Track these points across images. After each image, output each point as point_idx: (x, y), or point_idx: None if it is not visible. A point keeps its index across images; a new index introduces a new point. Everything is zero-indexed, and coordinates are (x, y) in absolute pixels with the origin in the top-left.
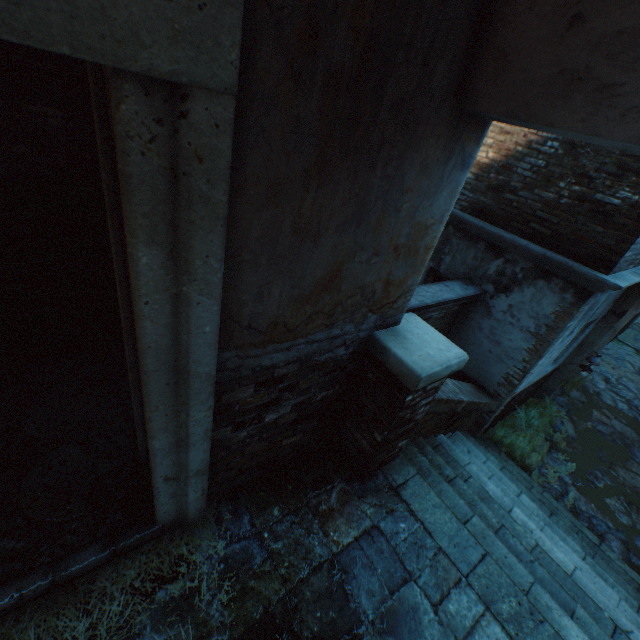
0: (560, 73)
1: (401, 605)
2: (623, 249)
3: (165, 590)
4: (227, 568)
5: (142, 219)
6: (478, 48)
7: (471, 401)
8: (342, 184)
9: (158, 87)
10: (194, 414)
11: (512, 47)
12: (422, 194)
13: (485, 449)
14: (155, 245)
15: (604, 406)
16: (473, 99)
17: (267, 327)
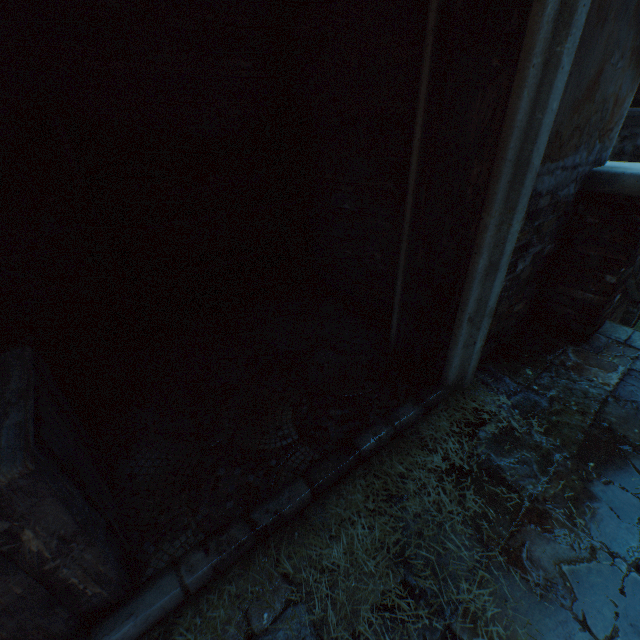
0: None
1: None
2: None
3: (482, 431)
4: (522, 412)
5: None
6: None
7: None
8: None
9: None
10: (513, 225)
11: None
12: None
13: None
14: None
15: None
16: None
17: (551, 137)
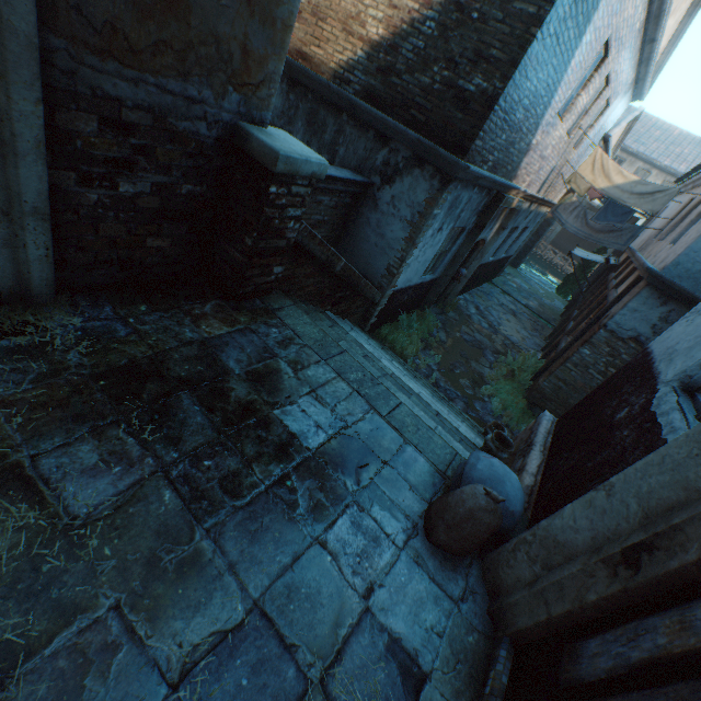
0: None
1: (266, 369)
2: (474, 135)
3: (8, 341)
4: (86, 335)
5: None
6: None
7: (350, 266)
8: None
9: None
10: (17, 100)
11: None
12: None
13: (369, 336)
14: None
15: (472, 324)
16: None
17: (103, 27)
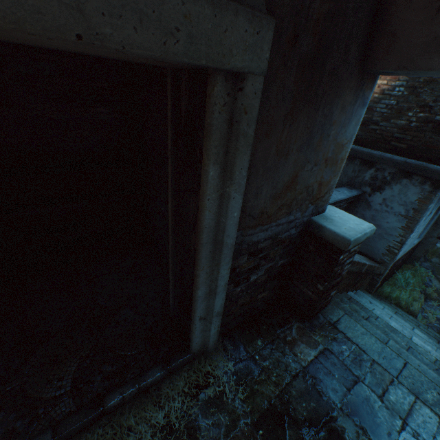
0: (433, 39)
1: (357, 397)
2: None
3: (204, 393)
4: (238, 378)
5: (213, 149)
6: (374, 34)
7: (370, 264)
8: (301, 122)
9: (230, 76)
10: (221, 272)
11: (398, 30)
12: (341, 124)
13: (380, 301)
14: (217, 164)
15: None
16: (373, 63)
17: (257, 215)
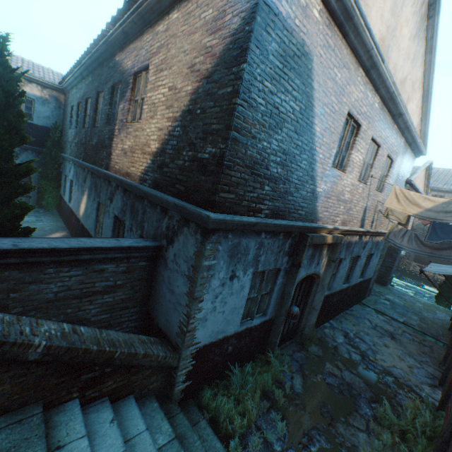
0: None
1: None
2: (216, 189)
3: None
4: None
5: None
6: None
7: (68, 346)
8: None
9: None
10: None
11: None
12: None
13: (165, 415)
14: None
15: (339, 358)
16: None
17: None
